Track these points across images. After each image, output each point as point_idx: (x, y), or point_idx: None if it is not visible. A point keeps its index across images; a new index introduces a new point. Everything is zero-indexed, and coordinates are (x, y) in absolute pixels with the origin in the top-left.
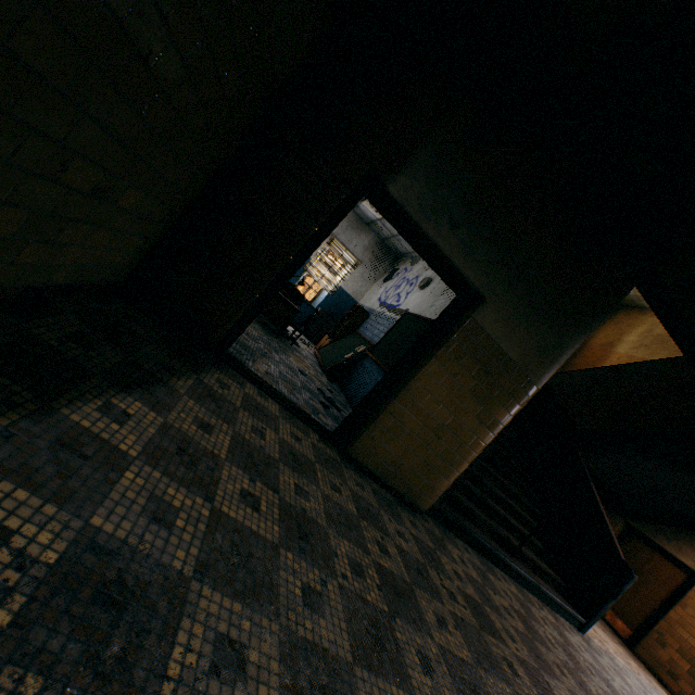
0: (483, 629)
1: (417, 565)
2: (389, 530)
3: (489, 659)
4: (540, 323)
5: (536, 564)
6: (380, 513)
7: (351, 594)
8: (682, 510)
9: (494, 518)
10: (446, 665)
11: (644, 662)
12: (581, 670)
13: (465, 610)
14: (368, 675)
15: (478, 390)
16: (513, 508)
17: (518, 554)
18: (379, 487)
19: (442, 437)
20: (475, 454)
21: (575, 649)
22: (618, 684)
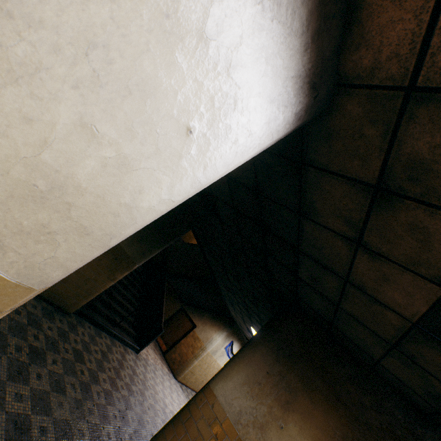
0: (77, 361)
1: (54, 341)
2: (44, 328)
3: (72, 371)
4: (144, 243)
5: (126, 329)
6: (42, 320)
7: (13, 359)
8: (199, 303)
9: (113, 311)
10: (49, 375)
11: (166, 360)
12: (122, 368)
13: (71, 355)
14: (12, 383)
15: (111, 266)
16: (125, 305)
17: (119, 325)
18: (48, 304)
19: (88, 283)
20: (103, 290)
21: (126, 361)
22: (140, 370)
